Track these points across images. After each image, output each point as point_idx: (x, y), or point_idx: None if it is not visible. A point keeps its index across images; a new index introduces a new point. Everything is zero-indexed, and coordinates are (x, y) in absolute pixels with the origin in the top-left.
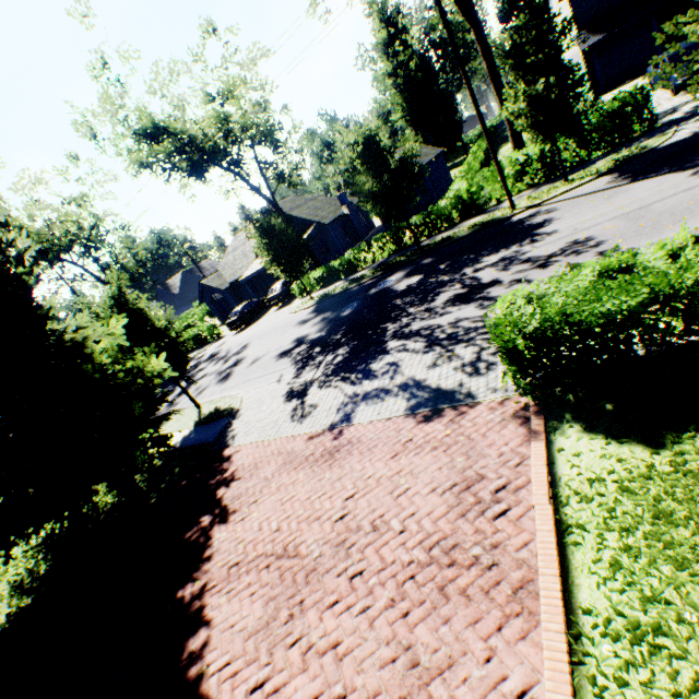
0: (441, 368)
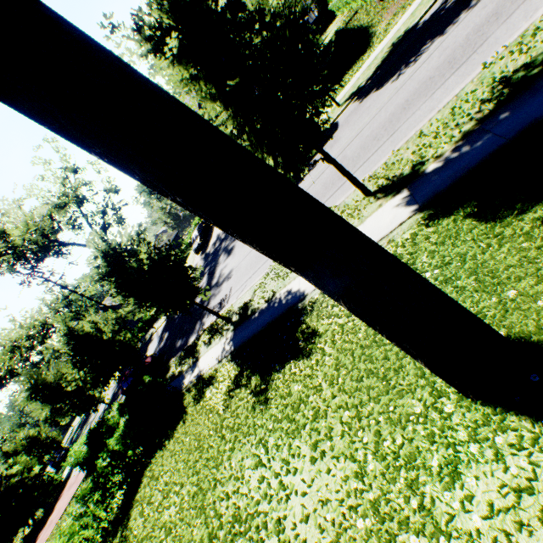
0: None
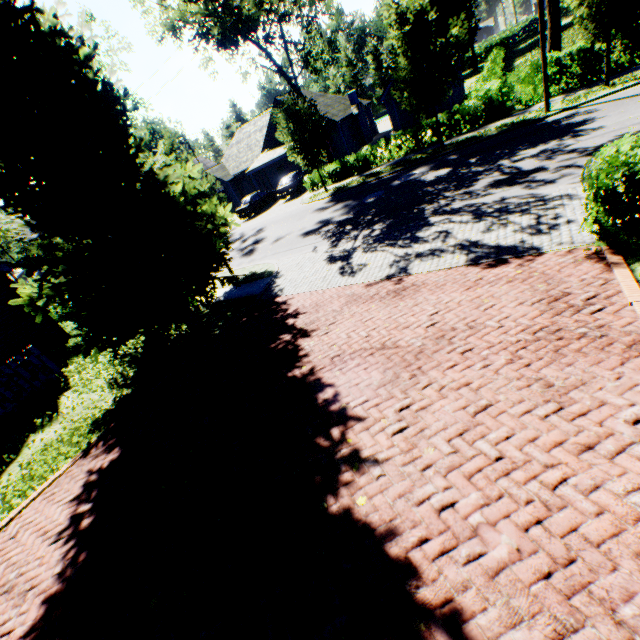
0: (498, 232)
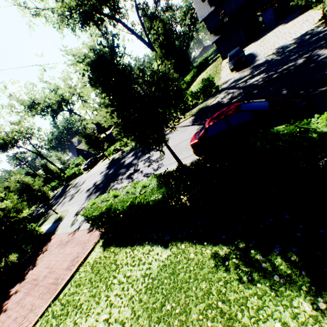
0: None
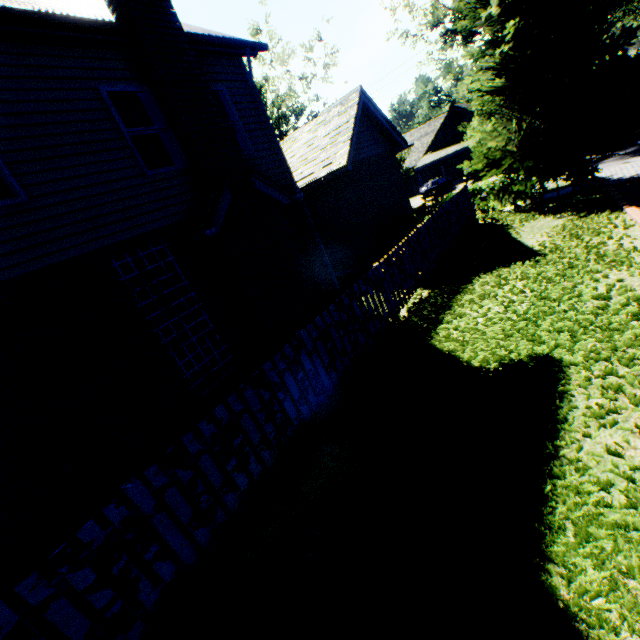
0: None
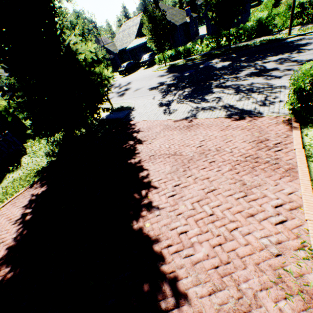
0: (244, 101)
